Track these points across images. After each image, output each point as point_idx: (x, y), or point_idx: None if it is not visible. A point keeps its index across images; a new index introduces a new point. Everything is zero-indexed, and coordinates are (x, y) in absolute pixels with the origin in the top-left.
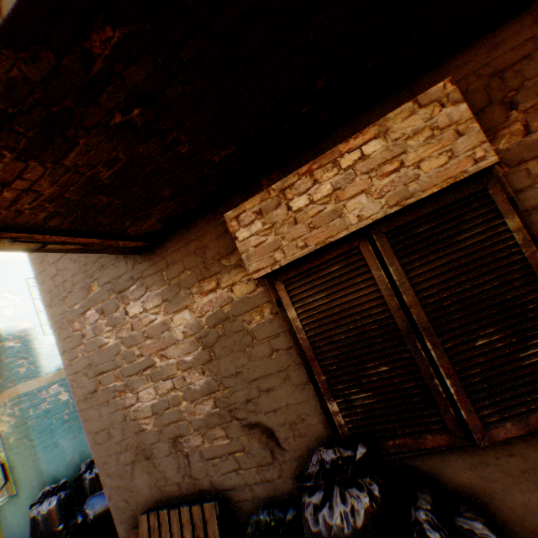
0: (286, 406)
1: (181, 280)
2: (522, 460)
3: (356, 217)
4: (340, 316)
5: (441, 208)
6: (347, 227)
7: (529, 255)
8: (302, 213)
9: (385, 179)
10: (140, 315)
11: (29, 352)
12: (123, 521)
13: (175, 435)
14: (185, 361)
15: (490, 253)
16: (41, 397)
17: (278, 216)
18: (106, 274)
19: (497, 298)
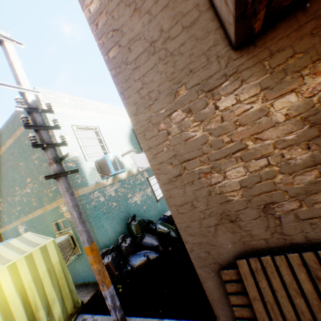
0: None
1: (287, 65)
2: None
3: None
4: None
5: None
6: None
7: None
8: None
9: None
10: (232, 107)
11: (79, 170)
12: (204, 267)
13: (265, 202)
14: (284, 140)
15: None
16: (90, 198)
17: None
18: (194, 77)
19: None
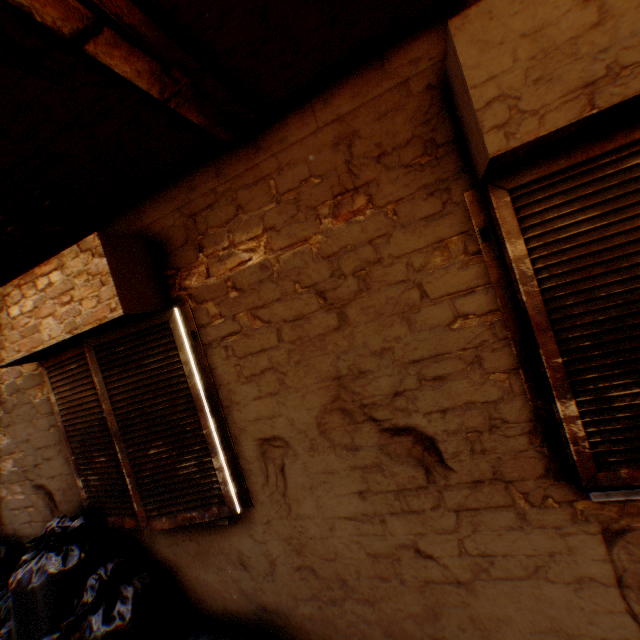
0: (61, 475)
1: None
2: (198, 544)
3: (49, 335)
4: (80, 409)
5: (137, 332)
6: (45, 342)
7: (193, 386)
8: (18, 322)
9: (65, 308)
10: None
11: None
12: None
13: None
14: None
15: (167, 379)
16: None
17: (5, 319)
18: None
19: (168, 417)
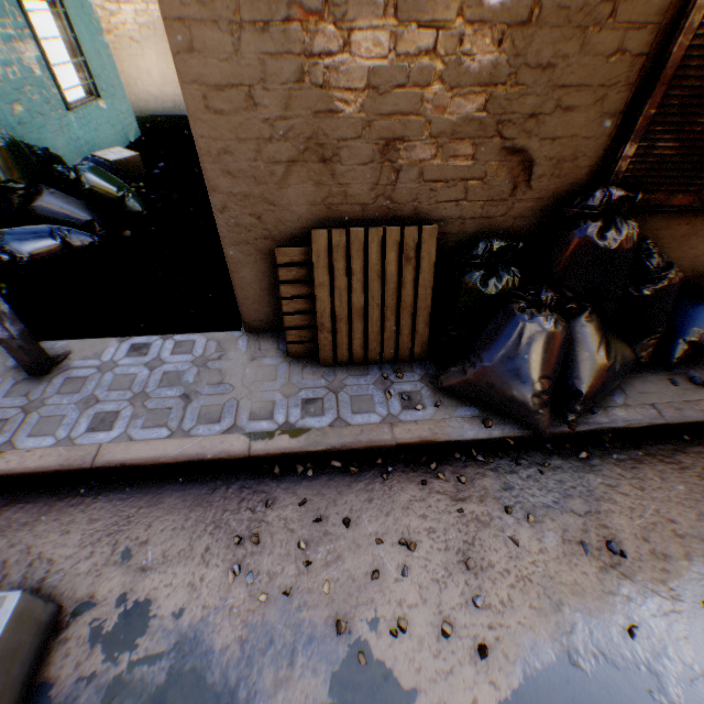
0: (570, 138)
1: None
2: (687, 229)
3: None
4: None
5: None
6: None
7: None
8: None
9: None
10: None
11: None
12: (243, 244)
13: (393, 136)
14: (482, 5)
15: None
16: None
17: None
18: None
19: None
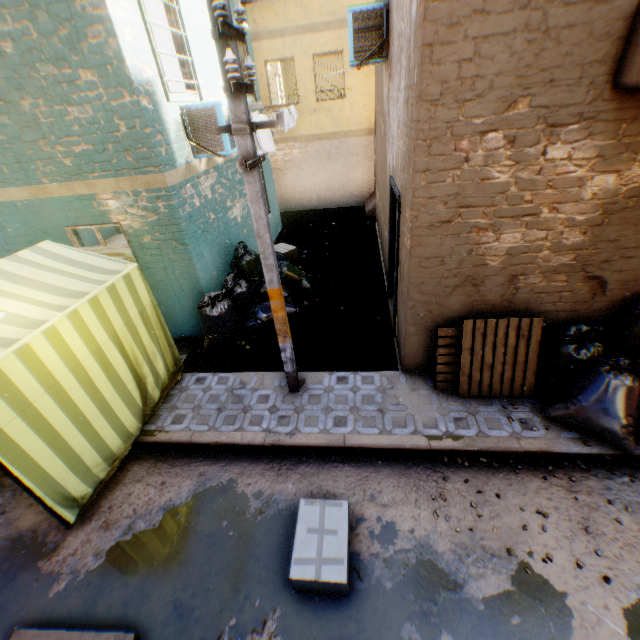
0: (630, 270)
1: (633, 142)
2: None
3: None
4: None
5: None
6: None
7: None
8: None
9: None
10: (558, 162)
11: (160, 125)
12: (417, 324)
13: (516, 273)
14: (573, 220)
15: None
16: (182, 196)
17: None
18: (548, 95)
19: None
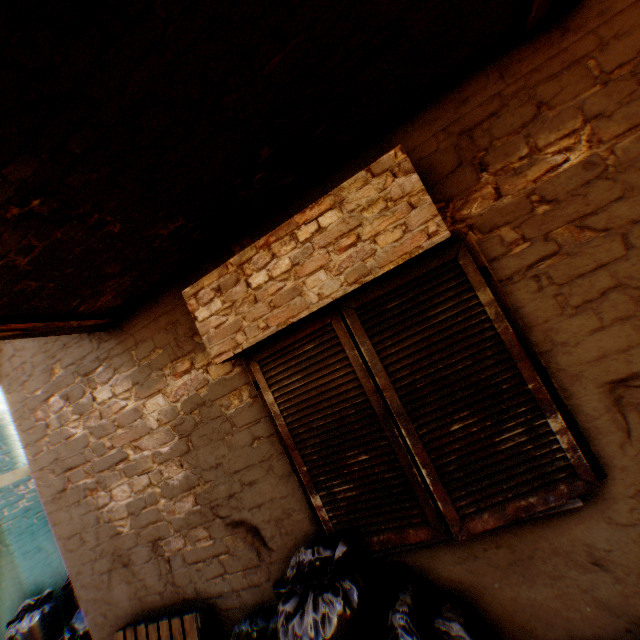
0: (270, 500)
1: (152, 360)
2: (510, 551)
3: (316, 295)
4: (318, 400)
5: (413, 280)
6: (308, 306)
7: (503, 330)
8: (262, 291)
9: (343, 254)
10: (110, 401)
11: (2, 440)
12: (103, 638)
13: (154, 537)
14: (161, 453)
15: (464, 329)
16: (19, 493)
17: (238, 294)
18: (70, 354)
19: (472, 378)
